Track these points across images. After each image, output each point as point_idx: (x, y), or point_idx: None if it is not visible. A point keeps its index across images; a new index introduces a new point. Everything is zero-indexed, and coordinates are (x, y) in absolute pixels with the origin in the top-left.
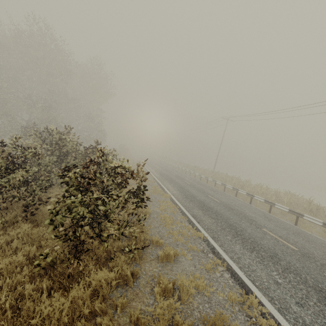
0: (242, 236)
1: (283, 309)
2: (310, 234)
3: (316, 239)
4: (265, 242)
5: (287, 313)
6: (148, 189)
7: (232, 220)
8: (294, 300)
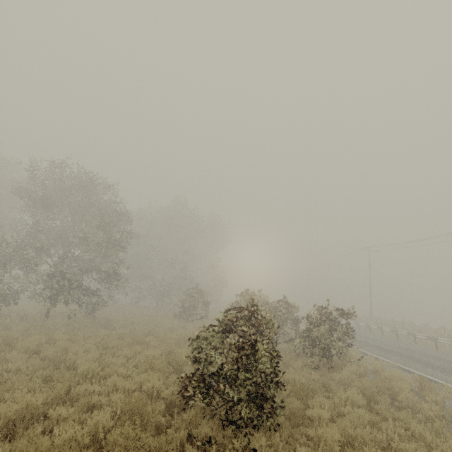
0: (431, 365)
1: None
2: None
3: None
4: None
5: None
6: None
7: (418, 358)
8: None
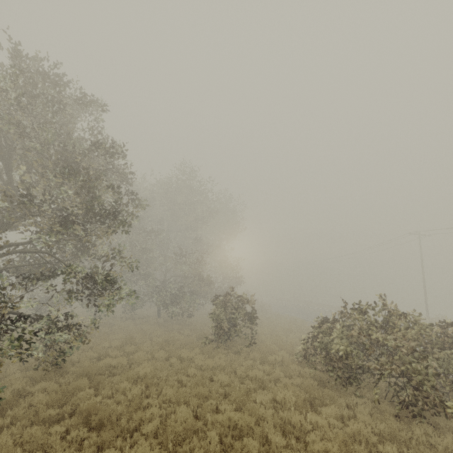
0: None
1: None
2: None
3: None
4: None
5: None
6: None
7: None
8: None
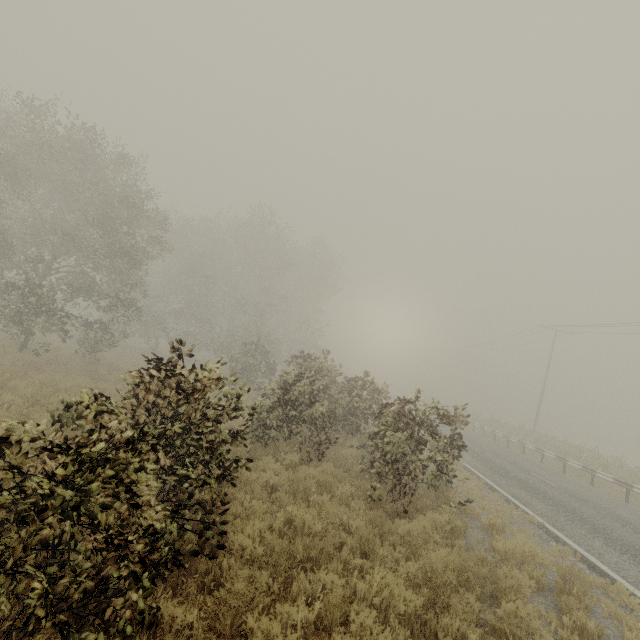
0: (605, 535)
1: None
2: None
3: None
4: None
5: None
6: None
7: (585, 514)
8: None
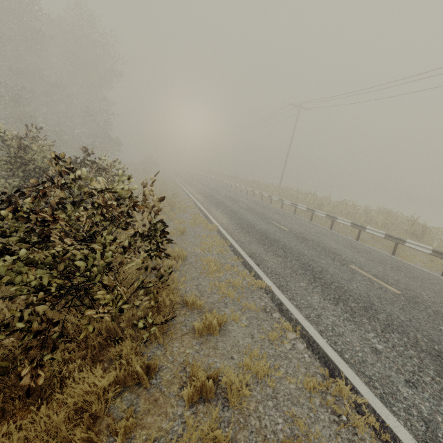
0: (321, 280)
1: (388, 395)
2: (413, 266)
3: (422, 273)
4: (355, 286)
5: (394, 401)
6: (185, 219)
7: (307, 257)
8: (402, 378)
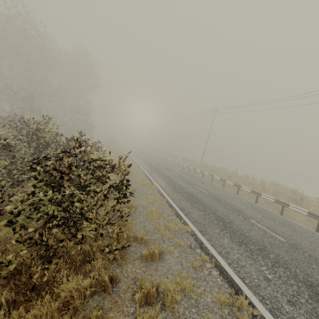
0: (230, 229)
1: (275, 309)
2: (295, 223)
3: (302, 228)
4: (253, 234)
5: (279, 313)
6: (135, 181)
7: (220, 212)
8: (285, 298)
